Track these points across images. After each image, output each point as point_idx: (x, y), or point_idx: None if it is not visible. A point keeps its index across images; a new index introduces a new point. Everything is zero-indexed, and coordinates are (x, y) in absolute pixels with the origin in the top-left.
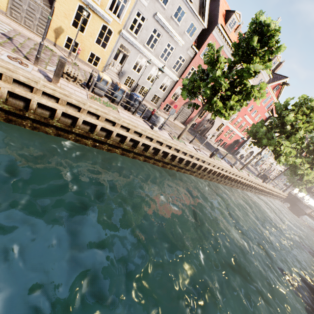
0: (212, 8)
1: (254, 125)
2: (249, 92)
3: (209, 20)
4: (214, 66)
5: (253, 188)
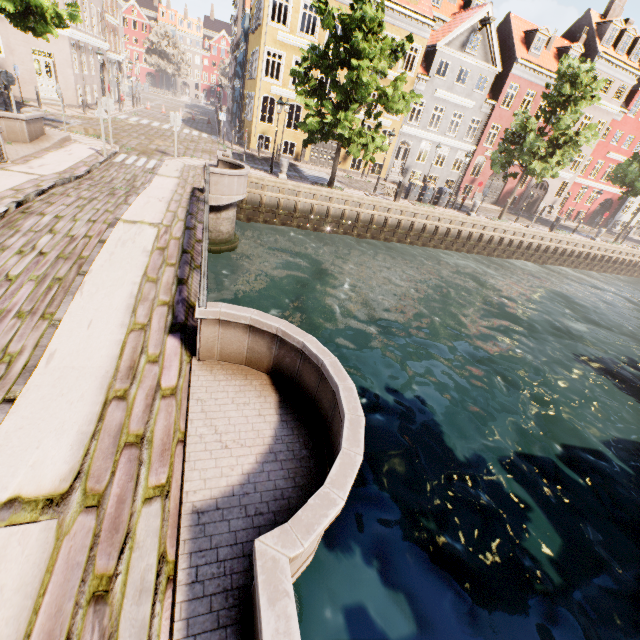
0: (502, 38)
1: (617, 167)
2: (576, 140)
3: (502, 56)
4: (525, 130)
5: None
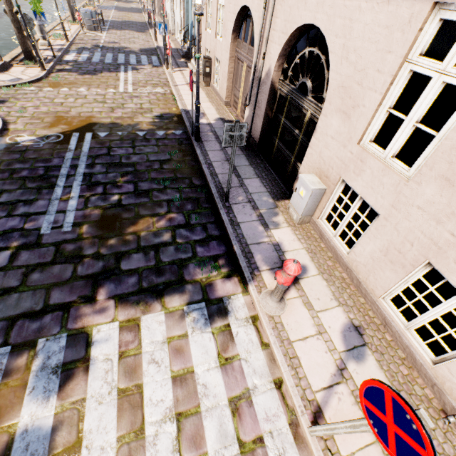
0: None
1: None
2: None
3: None
4: None
5: None
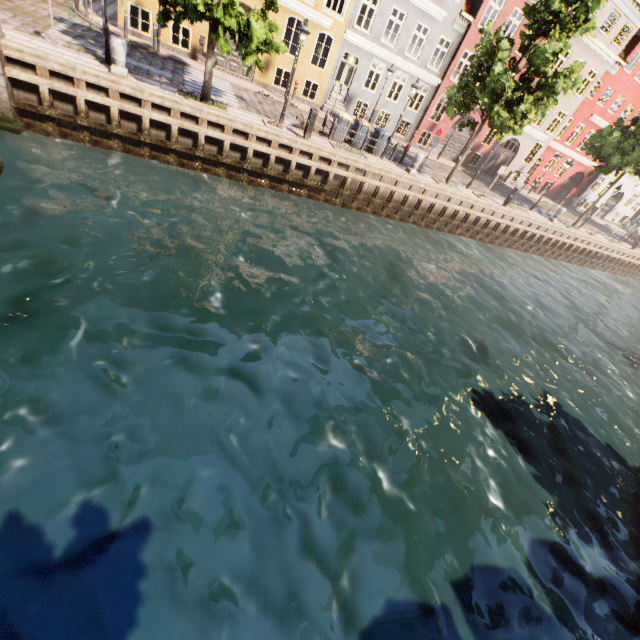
0: None
1: (596, 134)
2: (553, 84)
3: None
4: (492, 59)
5: (608, 262)
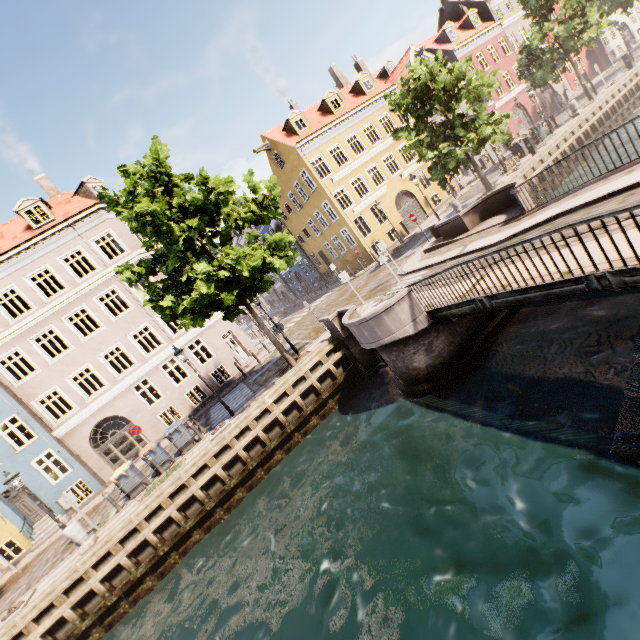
0: None
1: (599, 6)
2: None
3: None
4: (546, 36)
5: None
